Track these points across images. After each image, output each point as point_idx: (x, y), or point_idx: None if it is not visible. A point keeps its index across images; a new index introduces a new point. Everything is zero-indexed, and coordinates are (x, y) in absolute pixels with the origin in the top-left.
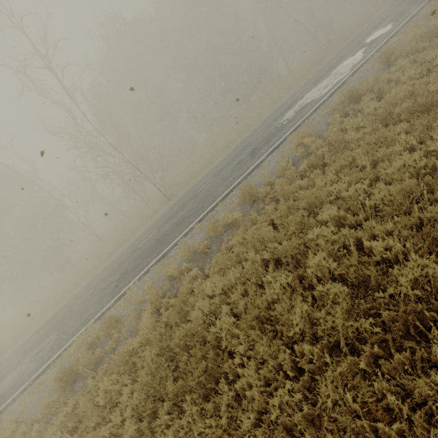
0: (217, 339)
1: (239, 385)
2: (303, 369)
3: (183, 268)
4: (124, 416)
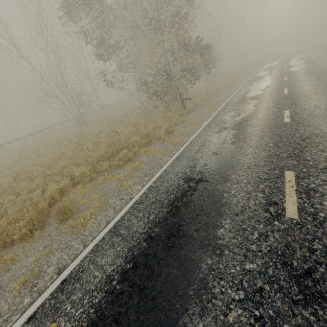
0: None
1: None
2: None
3: None
4: None
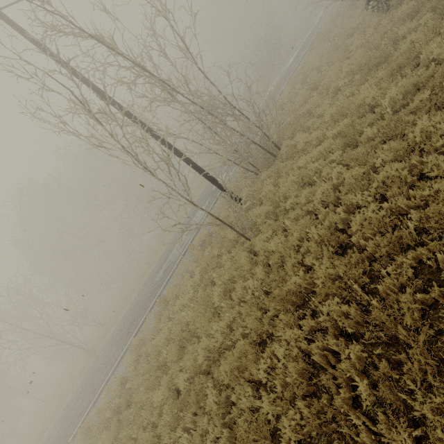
0: None
1: None
2: None
3: None
4: None
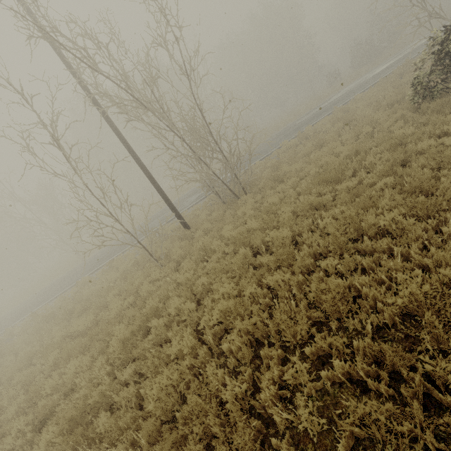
0: None
1: None
2: None
3: None
4: None
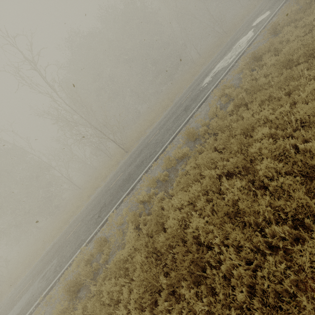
0: (193, 237)
1: (224, 268)
2: (275, 247)
3: (150, 194)
4: (129, 308)
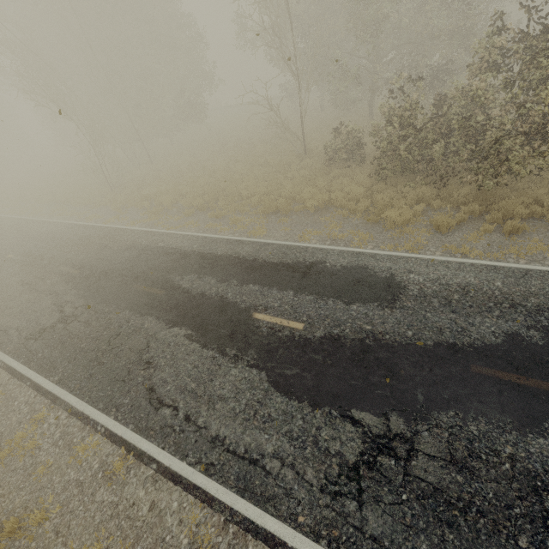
0: None
1: None
2: None
3: None
4: None
